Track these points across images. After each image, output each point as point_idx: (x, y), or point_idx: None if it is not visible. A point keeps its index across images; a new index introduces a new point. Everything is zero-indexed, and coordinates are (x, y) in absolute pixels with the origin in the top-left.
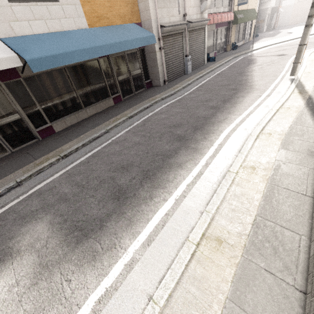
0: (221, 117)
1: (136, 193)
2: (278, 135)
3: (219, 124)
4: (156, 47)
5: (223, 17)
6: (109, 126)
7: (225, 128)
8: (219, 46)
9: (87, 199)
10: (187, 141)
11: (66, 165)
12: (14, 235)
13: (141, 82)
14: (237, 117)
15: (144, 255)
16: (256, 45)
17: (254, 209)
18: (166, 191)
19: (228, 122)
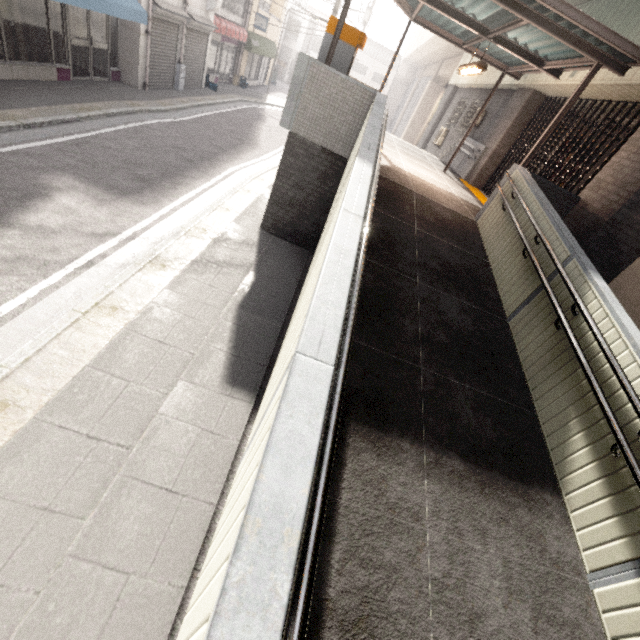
0: (227, 159)
1: (160, 183)
2: (268, 182)
3: (225, 163)
4: (141, 27)
5: (234, 33)
6: (81, 114)
7: (230, 168)
8: (223, 70)
9: (108, 175)
10: (197, 165)
11: (40, 138)
12: (36, 178)
13: (104, 66)
14: (241, 164)
15: (183, 209)
16: (270, 99)
17: (247, 205)
18: (187, 188)
19: (233, 165)
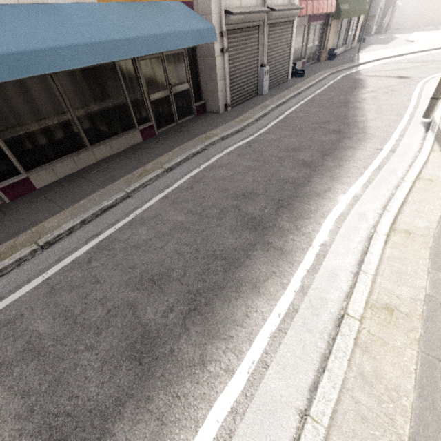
0: (321, 187)
1: (175, 348)
2: (422, 236)
3: (318, 200)
4: (216, 47)
5: (321, 7)
6: (132, 186)
7: (329, 210)
8: (309, 52)
9: (80, 354)
10: (266, 231)
11: (48, 264)
12: None
13: (188, 105)
14: (347, 189)
15: None
16: (363, 56)
17: (405, 420)
18: (231, 347)
19: (333, 198)
